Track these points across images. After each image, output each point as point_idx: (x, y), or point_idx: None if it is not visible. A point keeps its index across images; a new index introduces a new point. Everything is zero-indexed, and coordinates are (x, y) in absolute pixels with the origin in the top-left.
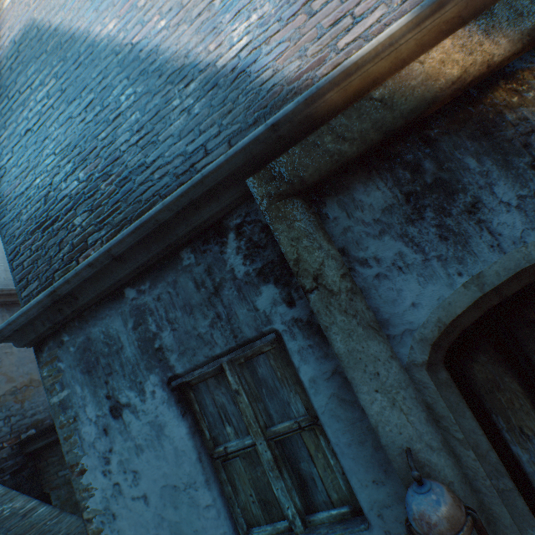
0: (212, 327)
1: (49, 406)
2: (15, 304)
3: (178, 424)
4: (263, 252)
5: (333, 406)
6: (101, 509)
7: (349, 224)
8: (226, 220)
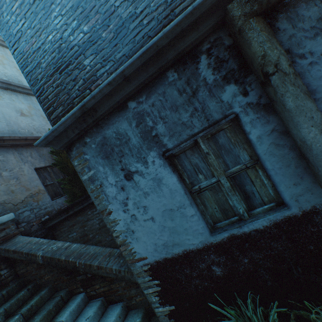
0: (192, 117)
1: (53, 204)
2: (18, 146)
3: (171, 176)
4: (226, 64)
5: (271, 149)
6: (124, 230)
7: (293, 33)
8: (200, 46)
